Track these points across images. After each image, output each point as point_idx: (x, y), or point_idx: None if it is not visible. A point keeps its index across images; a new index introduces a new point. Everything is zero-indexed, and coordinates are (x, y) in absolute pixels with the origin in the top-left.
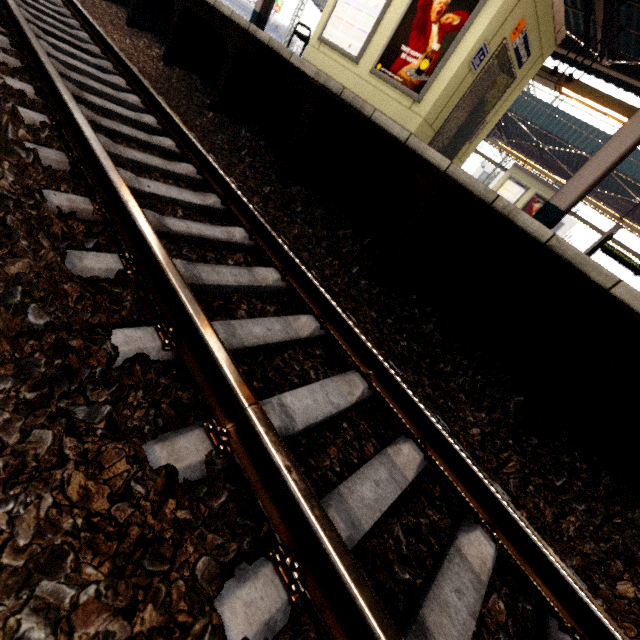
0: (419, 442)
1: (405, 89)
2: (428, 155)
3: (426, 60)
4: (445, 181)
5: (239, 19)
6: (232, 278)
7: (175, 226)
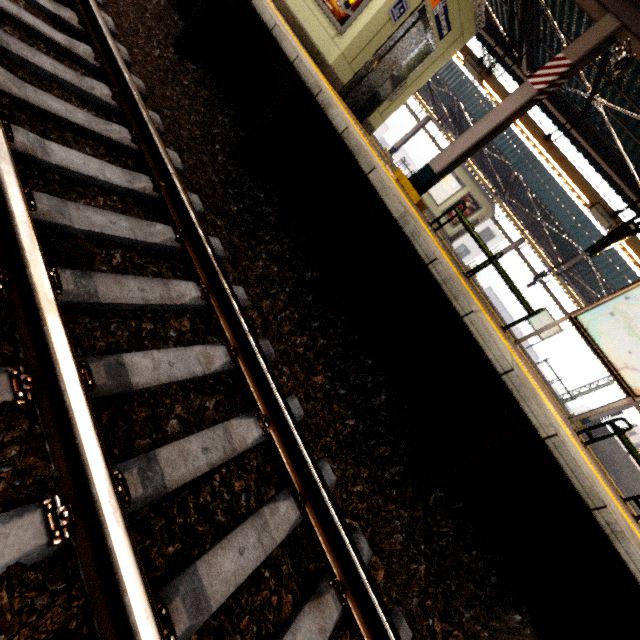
0: (177, 230)
1: (332, 18)
2: (284, 46)
3: None
4: (297, 77)
5: None
6: (50, 67)
7: (3, 3)
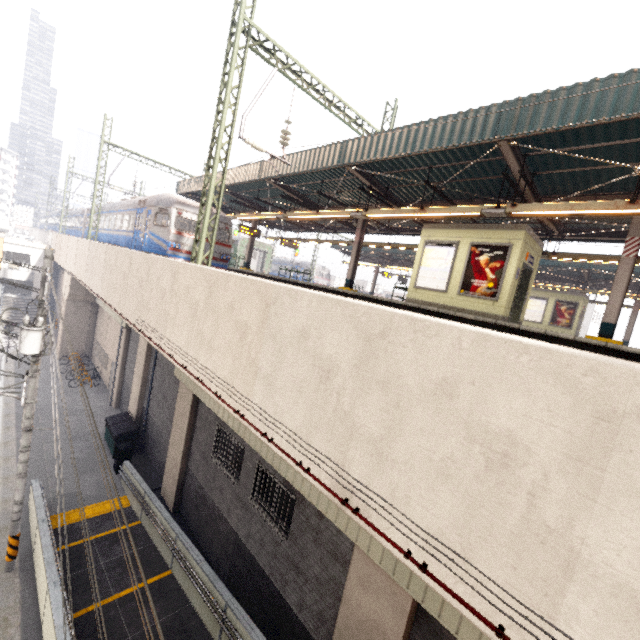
0: None
1: (485, 297)
2: (560, 336)
3: (490, 283)
4: (572, 342)
5: (411, 304)
6: None
7: None
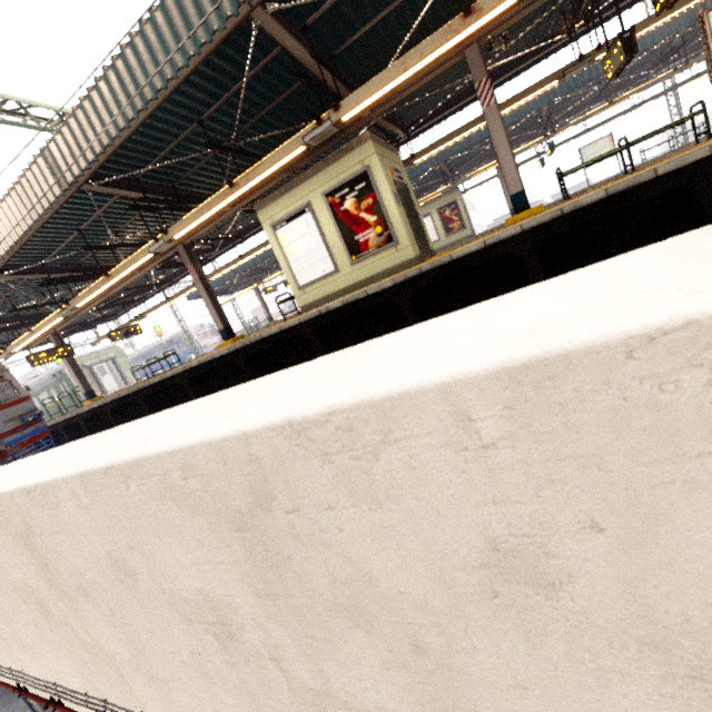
0: None
1: (383, 248)
2: (504, 236)
3: (376, 228)
4: (521, 235)
5: (308, 317)
6: None
7: None
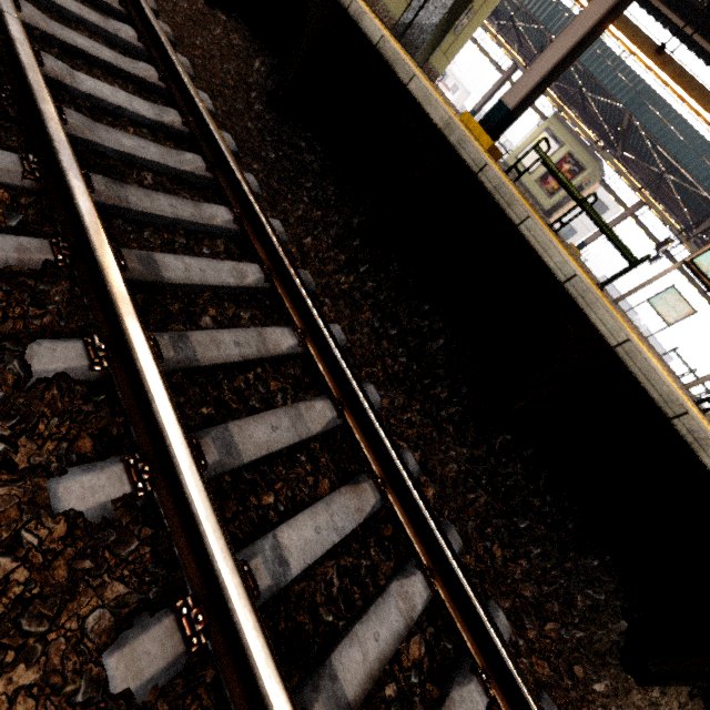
0: (207, 160)
1: None
2: None
3: None
4: None
5: None
6: (76, 9)
7: None
